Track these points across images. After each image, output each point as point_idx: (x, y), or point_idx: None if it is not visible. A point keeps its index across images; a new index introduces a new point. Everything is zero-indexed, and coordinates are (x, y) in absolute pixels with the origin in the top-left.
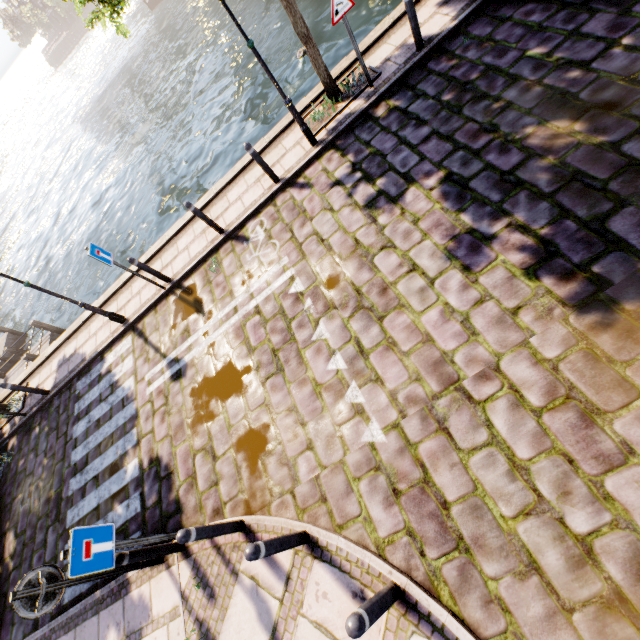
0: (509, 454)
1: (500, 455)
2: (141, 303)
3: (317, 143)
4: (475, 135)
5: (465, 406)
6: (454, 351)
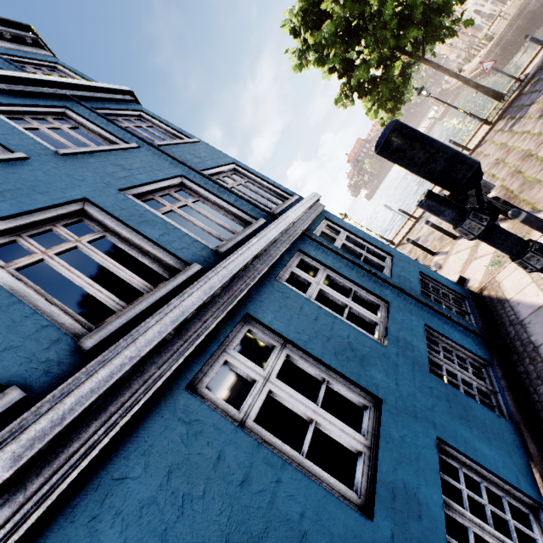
0: (541, 159)
1: (537, 162)
2: (403, 234)
3: (491, 124)
4: None
5: (529, 159)
6: (530, 146)
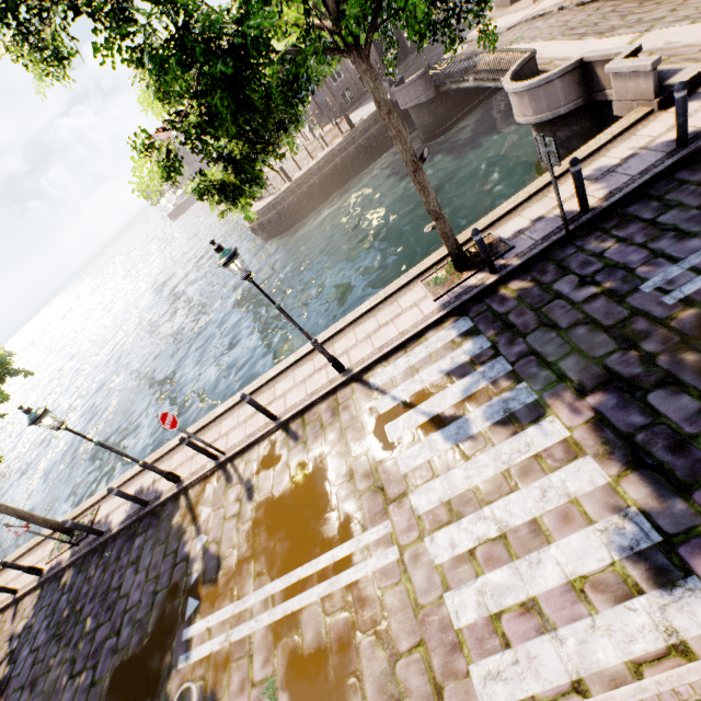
0: None
1: None
2: None
3: (42, 574)
4: (31, 683)
5: None
6: None
